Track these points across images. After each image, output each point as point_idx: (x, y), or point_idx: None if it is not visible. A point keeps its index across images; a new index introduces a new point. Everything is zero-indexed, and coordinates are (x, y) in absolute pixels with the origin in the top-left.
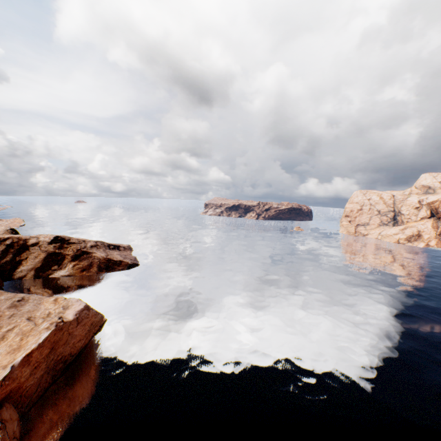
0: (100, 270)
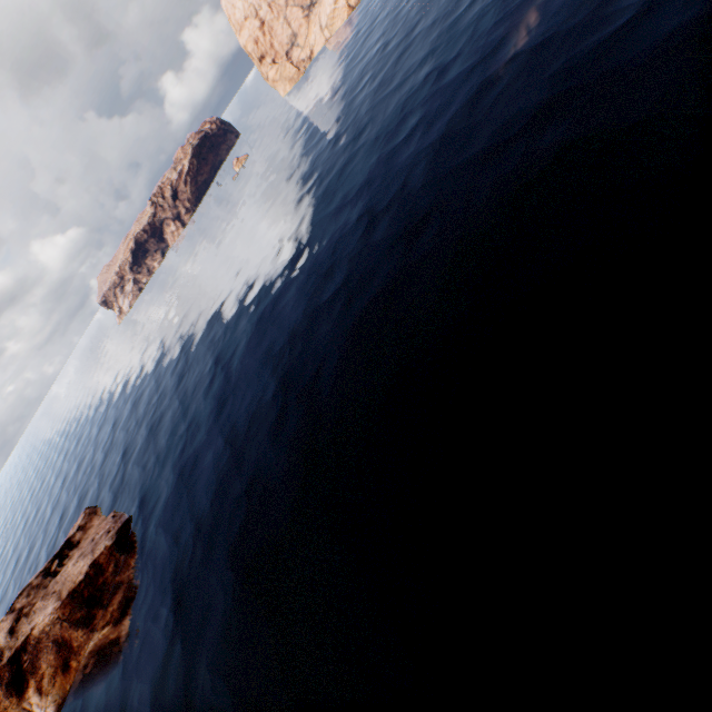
0: (88, 623)
